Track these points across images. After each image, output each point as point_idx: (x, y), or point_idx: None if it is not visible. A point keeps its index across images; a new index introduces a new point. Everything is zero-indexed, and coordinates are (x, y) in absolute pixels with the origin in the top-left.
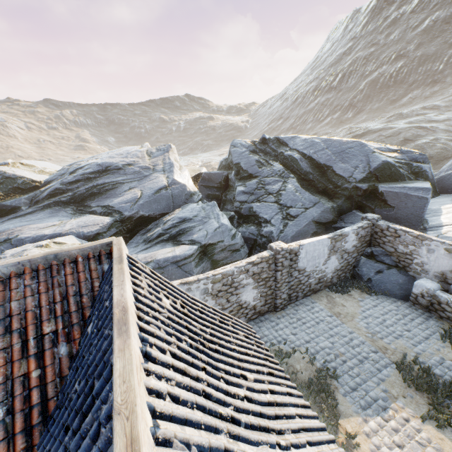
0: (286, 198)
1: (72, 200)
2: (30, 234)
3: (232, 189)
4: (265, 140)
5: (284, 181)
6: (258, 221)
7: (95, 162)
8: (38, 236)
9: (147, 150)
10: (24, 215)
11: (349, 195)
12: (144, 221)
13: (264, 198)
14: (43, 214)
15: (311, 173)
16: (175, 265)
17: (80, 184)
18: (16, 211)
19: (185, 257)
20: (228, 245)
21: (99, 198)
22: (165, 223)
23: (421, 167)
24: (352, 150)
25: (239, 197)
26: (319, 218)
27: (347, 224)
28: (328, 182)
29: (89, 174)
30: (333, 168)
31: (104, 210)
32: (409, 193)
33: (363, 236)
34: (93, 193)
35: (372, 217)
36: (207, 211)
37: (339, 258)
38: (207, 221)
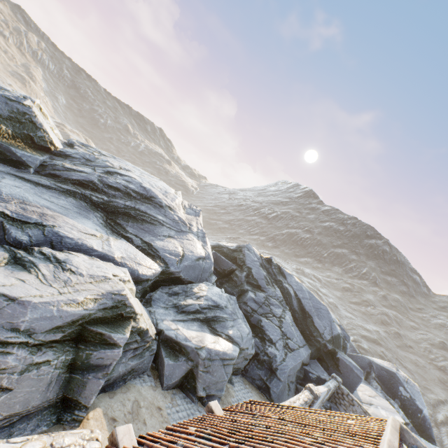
0: (286, 327)
1: (102, 205)
2: (72, 234)
3: (234, 284)
4: (271, 261)
5: (283, 309)
6: (262, 335)
7: (137, 179)
8: (84, 244)
9: (182, 201)
10: (35, 183)
11: (319, 348)
12: (172, 279)
13: (270, 317)
14: (67, 201)
15: (298, 313)
16: (221, 361)
17: (118, 194)
18: (19, 167)
19: (232, 357)
20: (248, 353)
21: (134, 224)
22: (199, 298)
23: (347, 345)
24: (323, 311)
25: (251, 303)
26: (305, 359)
27: (313, 370)
28: (306, 327)
29: (132, 190)
30: (313, 319)
31: (144, 246)
32: (353, 369)
33: (332, 392)
34: (128, 214)
35: (340, 379)
36: (232, 305)
37: (318, 406)
38: (237, 319)
